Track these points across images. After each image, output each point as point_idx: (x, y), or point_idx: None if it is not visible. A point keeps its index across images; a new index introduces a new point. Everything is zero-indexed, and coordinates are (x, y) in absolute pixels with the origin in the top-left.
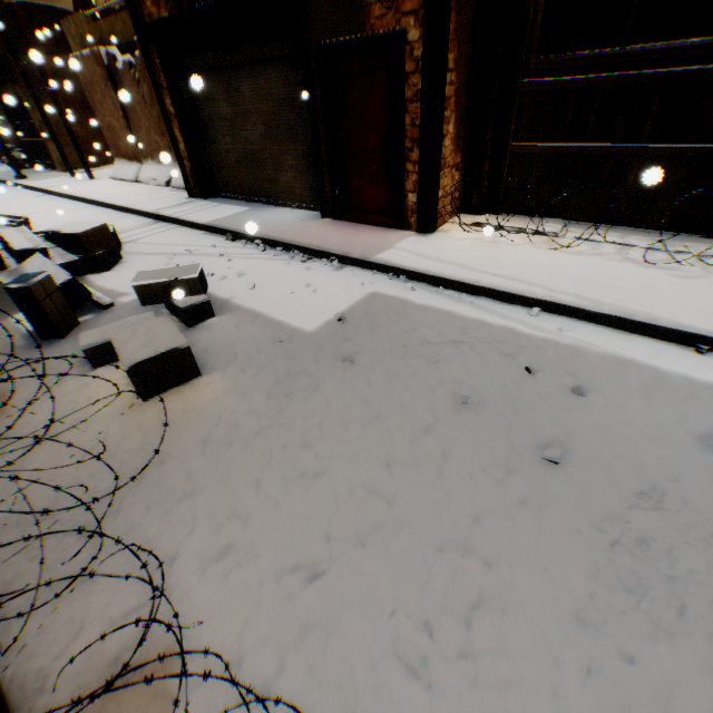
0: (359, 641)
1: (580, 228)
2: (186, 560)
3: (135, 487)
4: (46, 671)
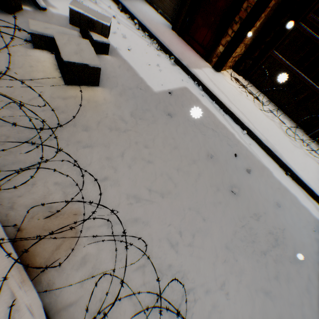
0: (156, 231)
1: (271, 106)
2: (87, 176)
3: (60, 130)
4: (13, 201)
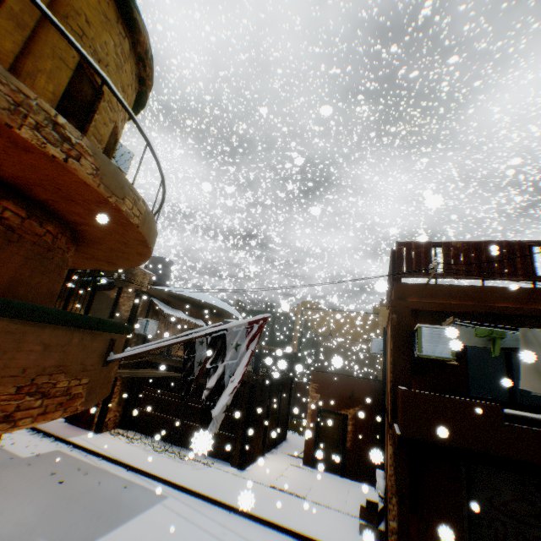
0: None
1: (148, 438)
2: None
3: None
4: None
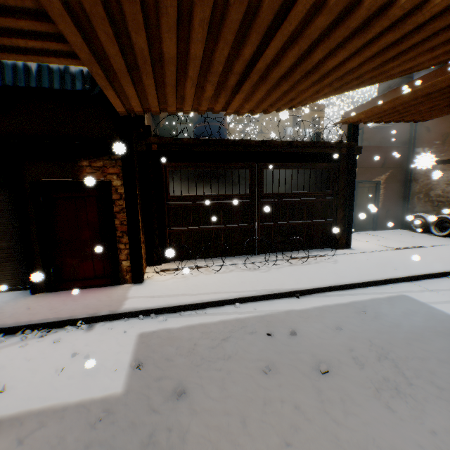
0: None
1: (213, 261)
2: None
3: None
4: None
